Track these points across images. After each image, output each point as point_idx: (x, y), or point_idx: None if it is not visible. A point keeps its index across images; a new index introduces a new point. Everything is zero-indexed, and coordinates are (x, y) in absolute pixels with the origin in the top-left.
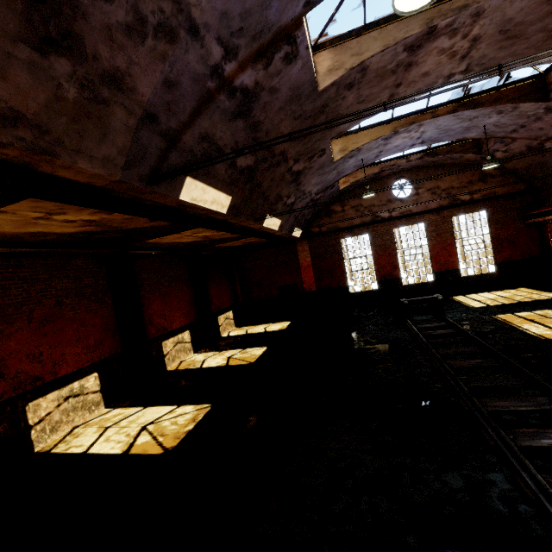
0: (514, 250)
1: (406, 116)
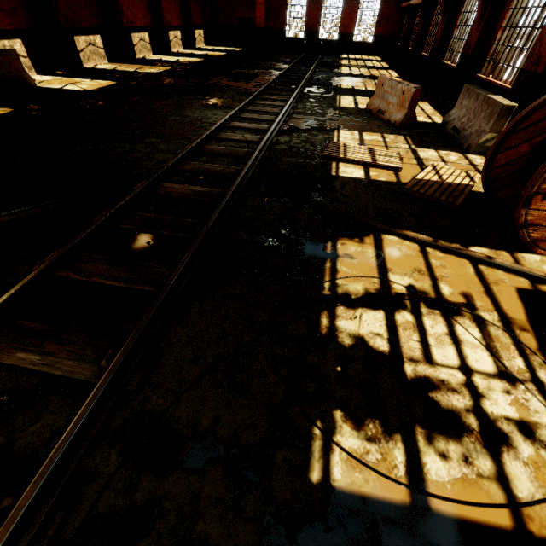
0: (386, 27)
1: None
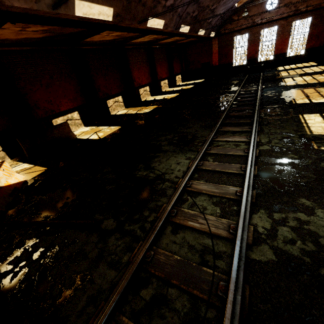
0: (317, 41)
1: None
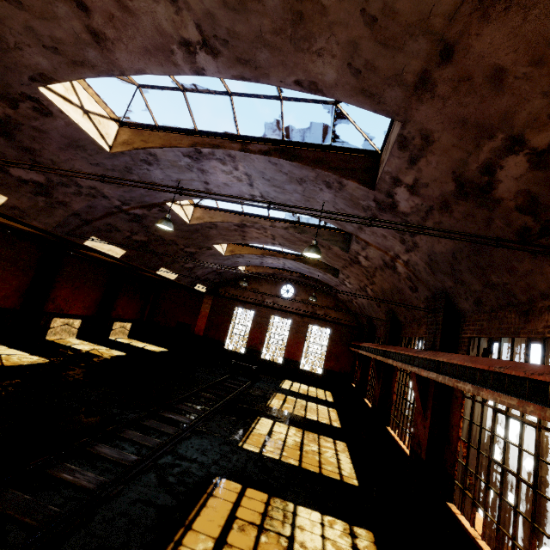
0: (337, 364)
1: (271, 250)
